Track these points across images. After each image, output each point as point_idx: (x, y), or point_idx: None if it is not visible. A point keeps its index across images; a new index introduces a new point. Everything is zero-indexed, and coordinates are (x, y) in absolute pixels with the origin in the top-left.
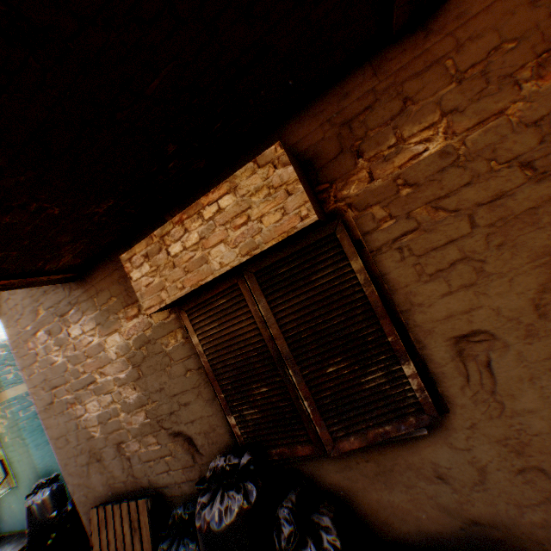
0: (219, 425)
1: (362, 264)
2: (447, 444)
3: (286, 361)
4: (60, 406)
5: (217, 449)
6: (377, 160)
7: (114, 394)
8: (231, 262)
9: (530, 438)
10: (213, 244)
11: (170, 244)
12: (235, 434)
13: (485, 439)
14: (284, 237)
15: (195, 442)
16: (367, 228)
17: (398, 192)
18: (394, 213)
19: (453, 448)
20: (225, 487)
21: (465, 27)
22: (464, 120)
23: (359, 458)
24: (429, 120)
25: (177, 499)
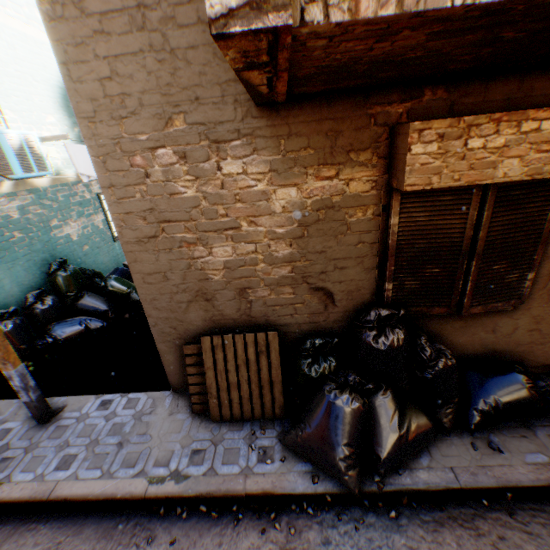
0: (365, 288)
1: None
2: (508, 316)
3: (475, 256)
4: (167, 243)
5: (353, 304)
6: None
7: (259, 245)
8: (513, 176)
9: (546, 317)
10: (510, 156)
11: (472, 137)
12: (385, 296)
13: (527, 315)
14: None
15: (334, 297)
16: None
17: None
18: None
19: (509, 318)
20: (389, 327)
21: None
22: None
23: (456, 319)
24: None
25: (291, 335)
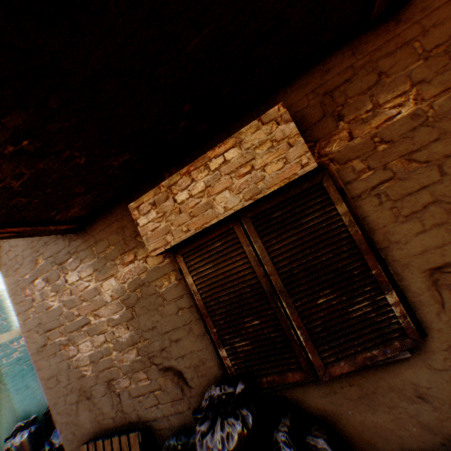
0: (208, 359)
1: (346, 208)
2: (425, 366)
3: (280, 294)
4: (53, 348)
5: (206, 381)
6: (356, 122)
7: (106, 334)
8: (234, 206)
9: None
10: (218, 191)
11: (176, 193)
12: (226, 365)
13: None
14: (286, 182)
15: (184, 376)
16: (347, 178)
17: (374, 148)
18: (372, 166)
19: (431, 369)
20: (223, 415)
21: (428, 17)
22: (430, 89)
23: (343, 383)
24: (400, 89)
25: (165, 432)
